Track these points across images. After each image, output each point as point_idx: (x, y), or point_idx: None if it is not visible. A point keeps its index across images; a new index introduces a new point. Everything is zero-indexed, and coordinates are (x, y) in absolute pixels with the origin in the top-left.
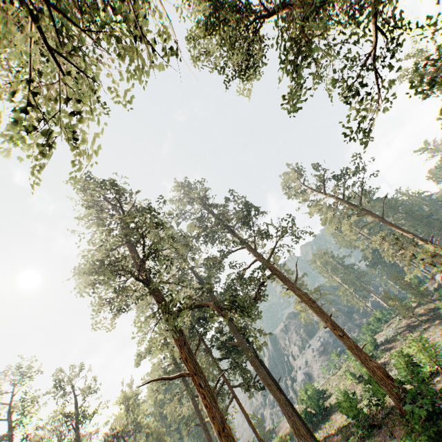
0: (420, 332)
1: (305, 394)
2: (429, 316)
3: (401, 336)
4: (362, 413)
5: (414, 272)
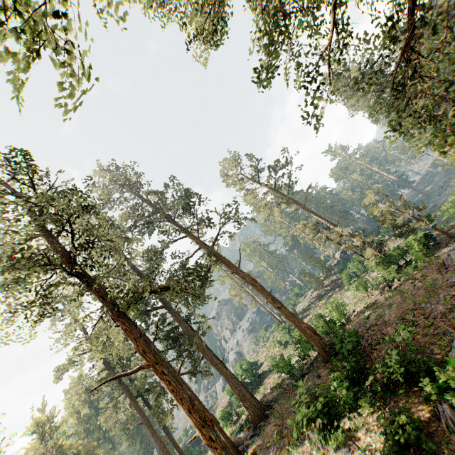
0: (327, 299)
1: (240, 368)
2: (332, 286)
3: (314, 305)
4: (294, 368)
5: (328, 250)
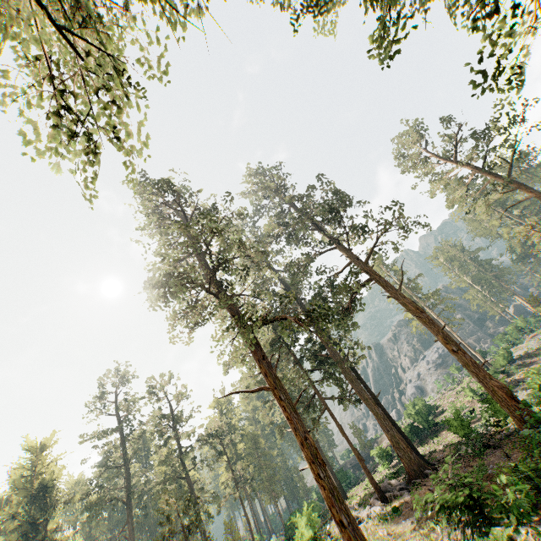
0: None
1: (413, 408)
2: None
3: None
4: (475, 433)
5: None
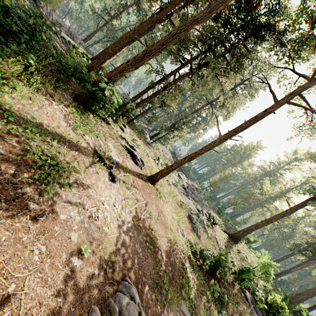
0: None
1: None
2: None
3: None
4: None
5: None
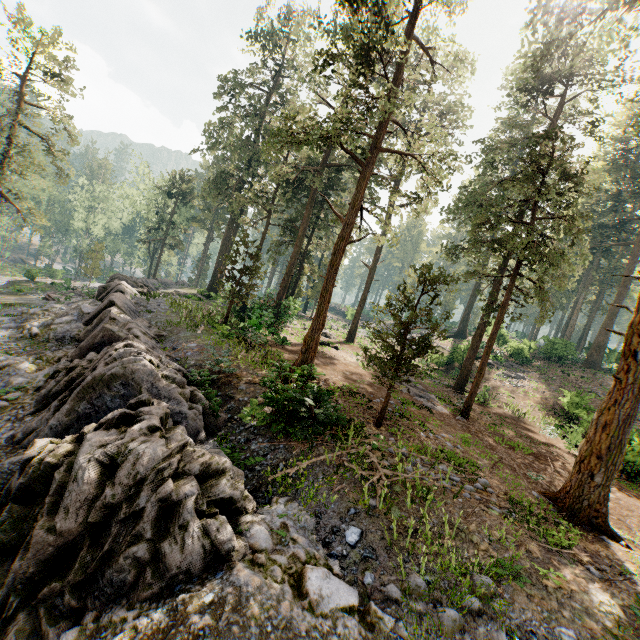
0: None
1: None
2: None
3: None
4: None
5: None
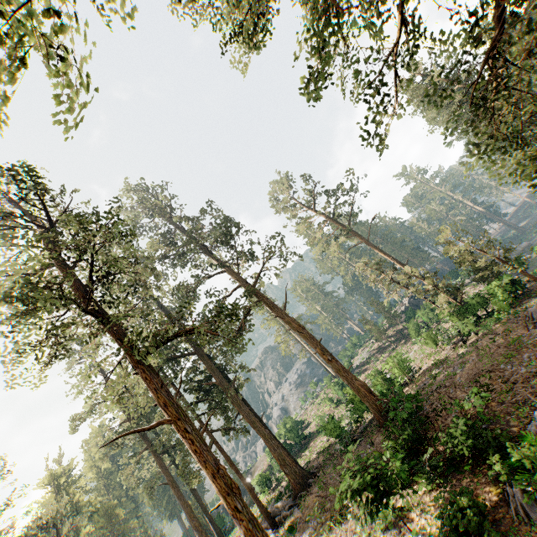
0: (390, 352)
1: (284, 427)
2: (397, 337)
3: (374, 358)
4: (344, 431)
5: (393, 294)
